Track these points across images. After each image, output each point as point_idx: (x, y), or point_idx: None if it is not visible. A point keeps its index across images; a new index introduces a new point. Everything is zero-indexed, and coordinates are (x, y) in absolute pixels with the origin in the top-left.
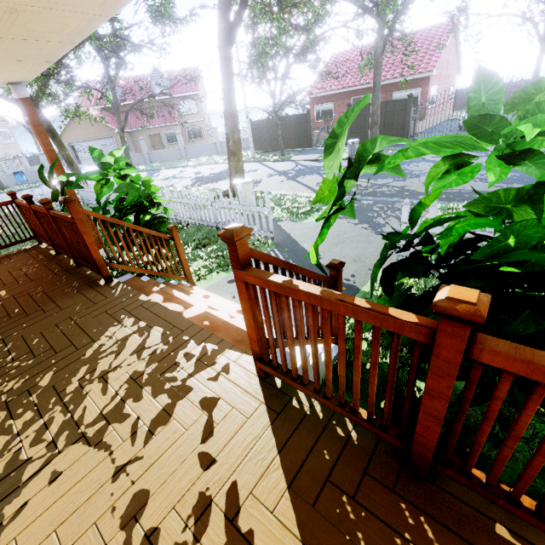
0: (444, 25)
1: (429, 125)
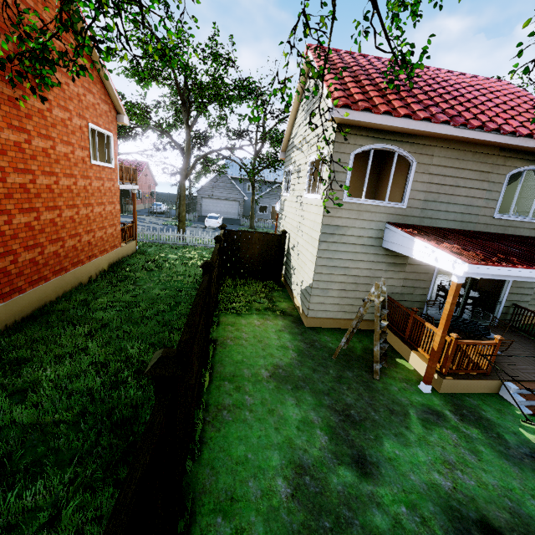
0: (141, 163)
1: (139, 208)
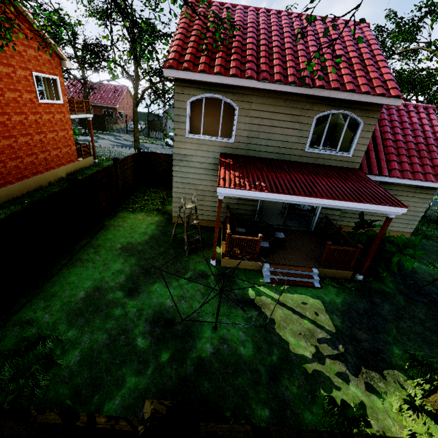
0: (122, 87)
1: (122, 127)
